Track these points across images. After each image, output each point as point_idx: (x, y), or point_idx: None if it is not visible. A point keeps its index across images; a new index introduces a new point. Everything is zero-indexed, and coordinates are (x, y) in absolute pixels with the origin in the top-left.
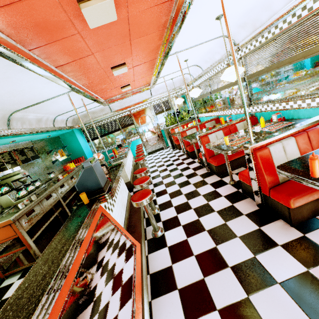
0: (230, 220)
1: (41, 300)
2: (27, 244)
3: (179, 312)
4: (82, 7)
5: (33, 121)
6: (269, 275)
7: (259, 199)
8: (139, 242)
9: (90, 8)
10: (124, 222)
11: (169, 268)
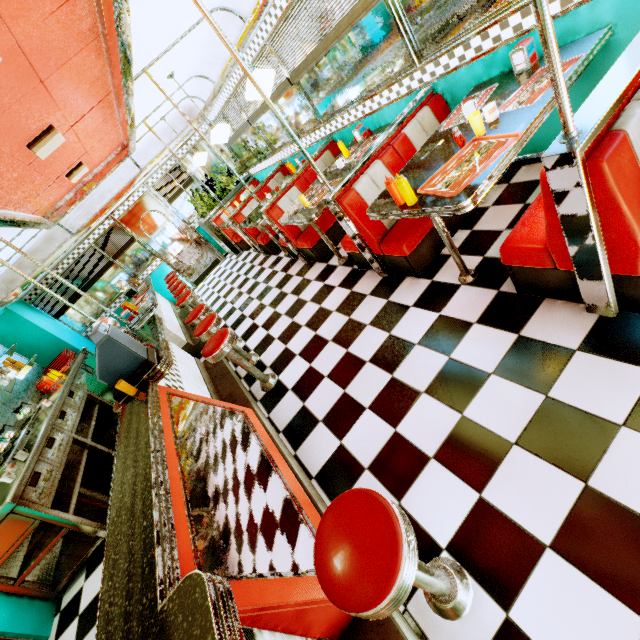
0: (354, 311)
1: (152, 483)
2: (66, 523)
3: (330, 439)
4: None
5: None
6: (407, 342)
7: (376, 264)
8: (249, 408)
9: None
10: (213, 398)
11: (302, 410)
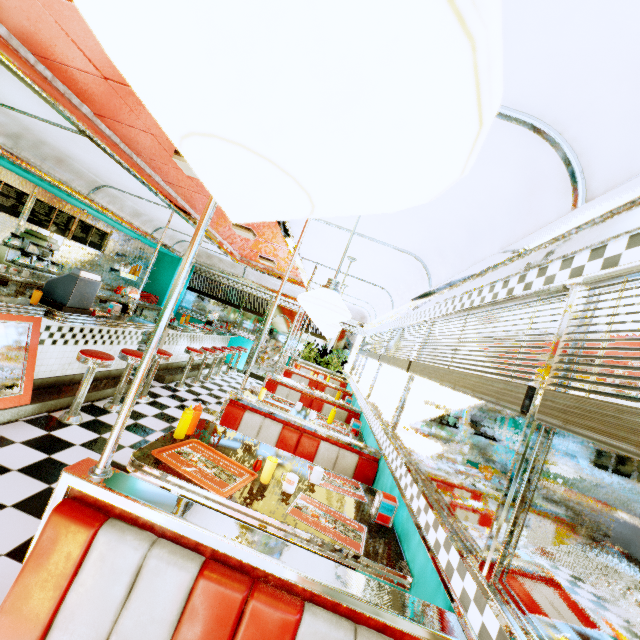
0: None
1: None
2: None
3: None
4: (175, 157)
5: (127, 210)
6: None
7: None
8: (33, 402)
9: (181, 162)
10: (59, 376)
11: (10, 442)
